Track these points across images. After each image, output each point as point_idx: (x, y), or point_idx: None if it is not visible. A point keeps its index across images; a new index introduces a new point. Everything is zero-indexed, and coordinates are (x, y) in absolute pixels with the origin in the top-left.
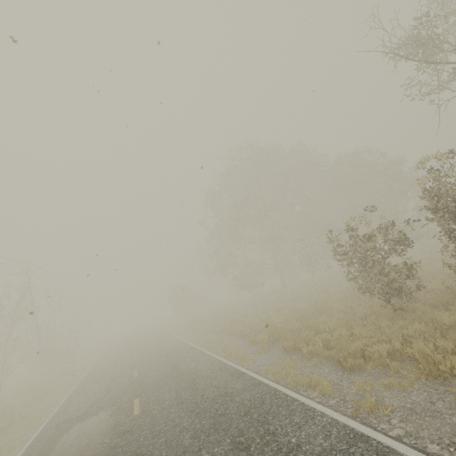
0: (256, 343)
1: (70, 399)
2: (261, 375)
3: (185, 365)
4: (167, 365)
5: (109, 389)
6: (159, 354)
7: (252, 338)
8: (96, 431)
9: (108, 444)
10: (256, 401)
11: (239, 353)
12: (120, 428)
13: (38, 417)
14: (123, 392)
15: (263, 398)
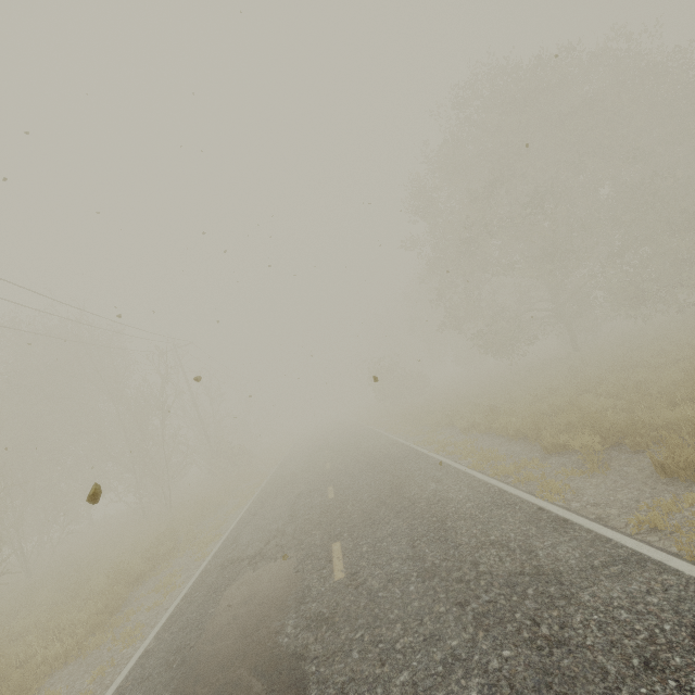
0: (558, 452)
1: (243, 521)
2: (624, 533)
3: (415, 485)
4: (380, 482)
5: (293, 514)
6: (365, 462)
7: (550, 442)
8: (272, 598)
9: (291, 640)
10: (666, 623)
11: (523, 469)
12: (312, 606)
13: (205, 542)
14: (314, 525)
15: (686, 617)
